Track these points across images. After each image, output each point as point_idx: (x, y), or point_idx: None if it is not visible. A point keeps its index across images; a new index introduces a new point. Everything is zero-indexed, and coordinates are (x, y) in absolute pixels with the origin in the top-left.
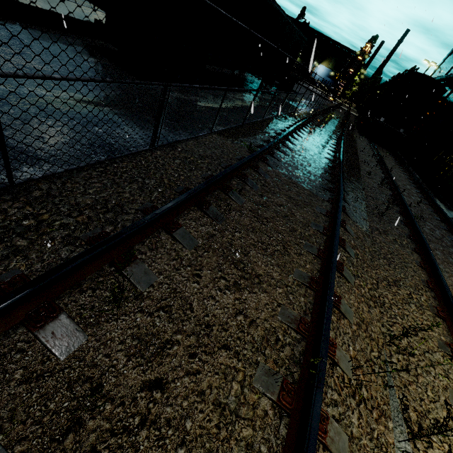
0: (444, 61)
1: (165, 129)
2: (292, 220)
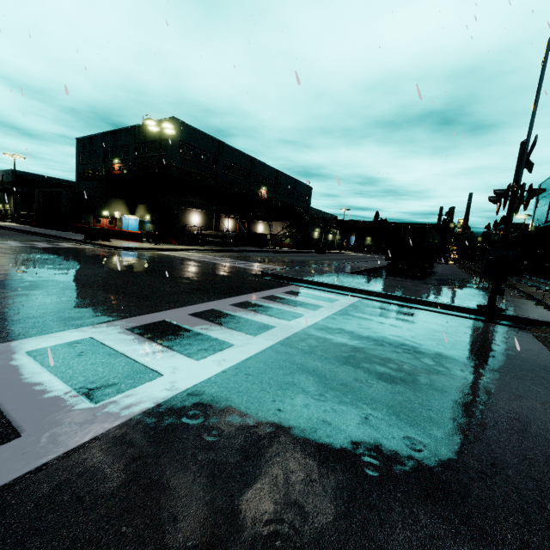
0: (535, 211)
1: (474, 287)
2: (549, 296)
